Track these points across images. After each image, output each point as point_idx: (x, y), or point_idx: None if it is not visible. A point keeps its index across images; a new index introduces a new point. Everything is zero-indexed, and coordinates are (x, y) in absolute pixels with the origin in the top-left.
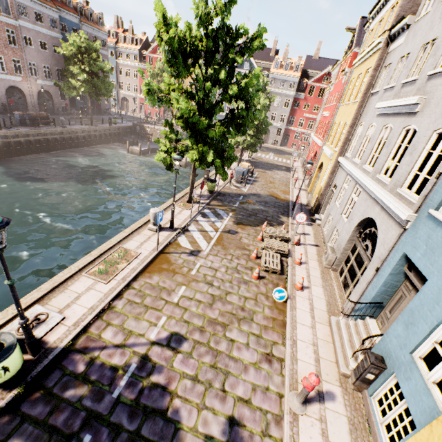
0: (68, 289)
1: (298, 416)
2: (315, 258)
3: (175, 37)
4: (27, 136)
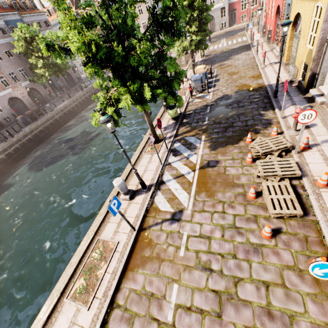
0: None
1: None
2: None
3: None
4: (32, 132)
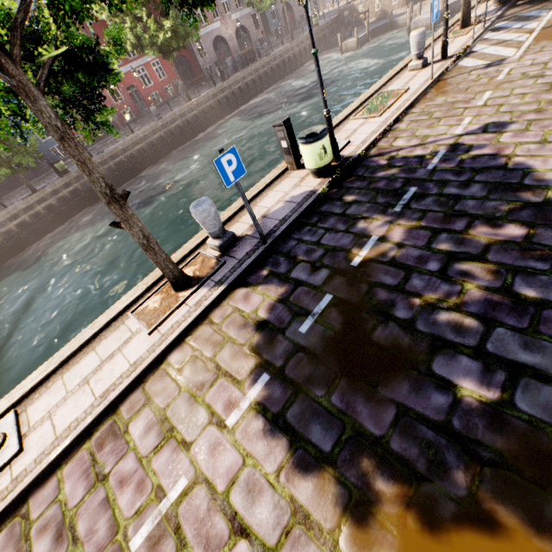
0: (342, 130)
1: None
2: None
3: None
4: (243, 80)
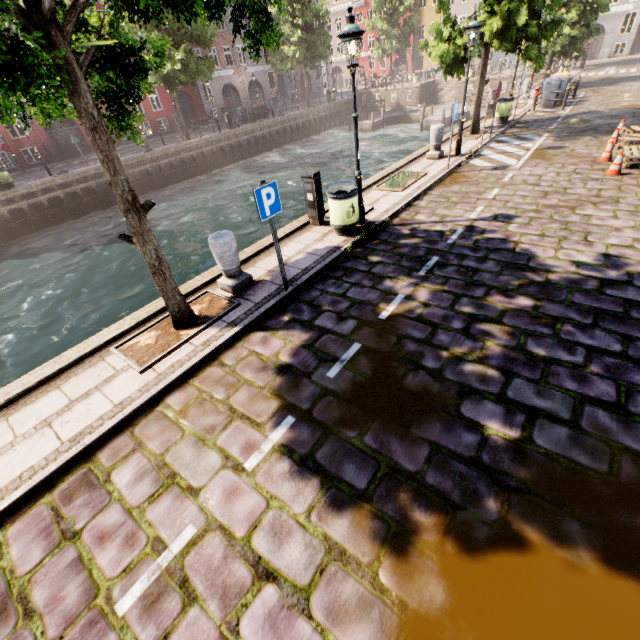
0: (364, 197)
1: None
2: None
3: None
4: (252, 133)
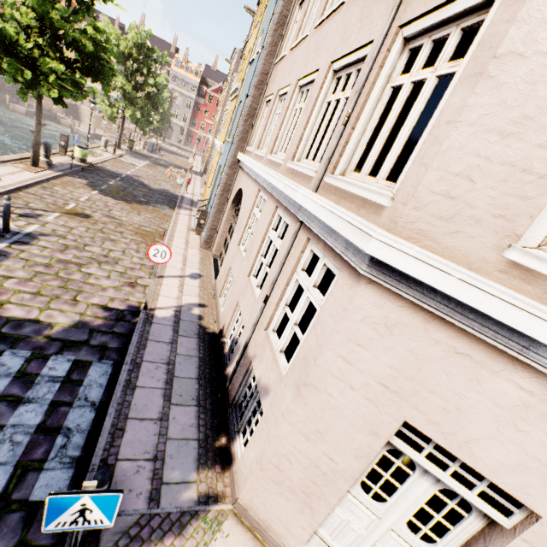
0: None
1: (185, 193)
2: (200, 183)
3: (121, 45)
4: None
